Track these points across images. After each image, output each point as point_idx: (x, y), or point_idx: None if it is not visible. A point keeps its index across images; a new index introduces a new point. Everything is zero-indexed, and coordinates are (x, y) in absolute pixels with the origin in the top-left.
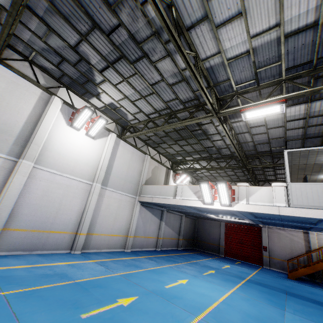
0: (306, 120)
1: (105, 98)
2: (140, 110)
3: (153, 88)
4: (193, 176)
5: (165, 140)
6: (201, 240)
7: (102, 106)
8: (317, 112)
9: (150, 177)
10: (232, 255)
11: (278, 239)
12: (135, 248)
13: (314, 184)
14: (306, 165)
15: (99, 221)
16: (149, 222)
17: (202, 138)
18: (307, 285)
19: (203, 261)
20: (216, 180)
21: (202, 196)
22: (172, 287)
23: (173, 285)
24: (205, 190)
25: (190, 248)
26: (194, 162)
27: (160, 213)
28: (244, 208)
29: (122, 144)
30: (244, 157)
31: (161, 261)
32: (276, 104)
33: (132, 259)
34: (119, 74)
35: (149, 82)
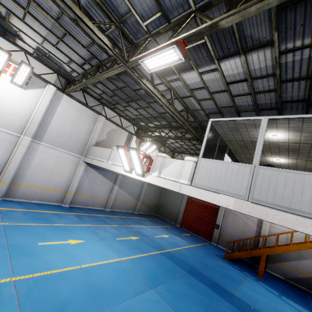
0: (249, 83)
1: (28, 40)
2: (69, 59)
3: (61, 25)
4: (166, 146)
5: (117, 100)
6: (163, 209)
7: (33, 51)
8: (259, 71)
9: (103, 140)
10: (187, 227)
11: (233, 220)
12: (77, 204)
13: (221, 163)
14: (245, 142)
15: (29, 174)
16: (98, 183)
17: (150, 101)
18: (235, 268)
19: (143, 227)
20: (190, 153)
21: (121, 162)
22: (46, 245)
23: (52, 243)
24: (123, 155)
25: (151, 214)
26: (156, 130)
27: (115, 177)
28: (153, 180)
29: (66, 99)
30: (198, 128)
31: (89, 220)
32: (168, 46)
33: (55, 214)
34: (15, 3)
35: (52, 16)
